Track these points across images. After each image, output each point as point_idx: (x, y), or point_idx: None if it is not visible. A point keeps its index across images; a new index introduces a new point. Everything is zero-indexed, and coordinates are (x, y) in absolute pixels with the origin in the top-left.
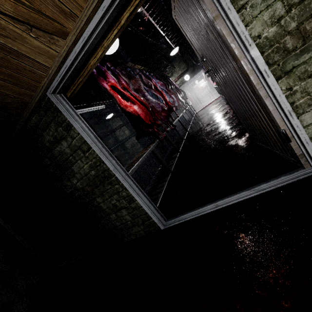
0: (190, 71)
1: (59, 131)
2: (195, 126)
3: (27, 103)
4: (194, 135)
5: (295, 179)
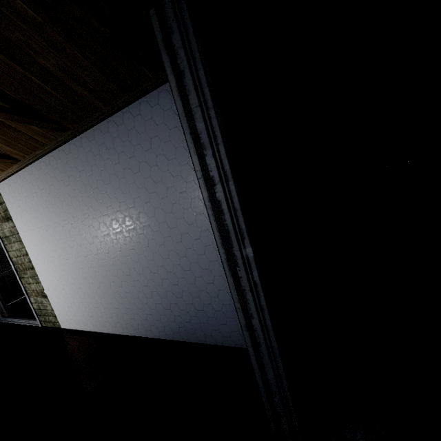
0: None
1: None
2: None
3: None
4: None
5: (36, 324)
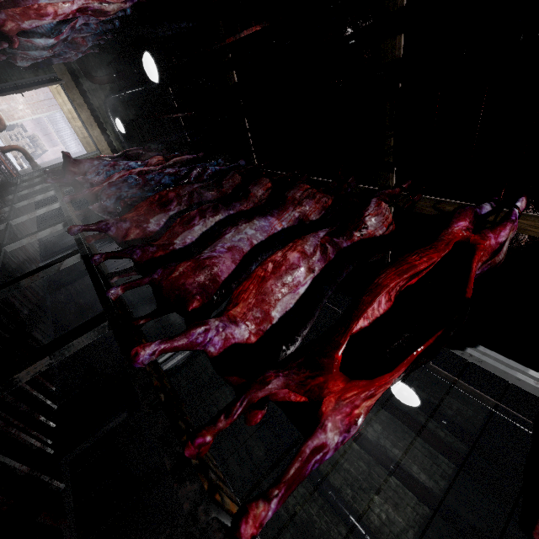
0: None
1: None
2: None
3: None
4: None
5: None
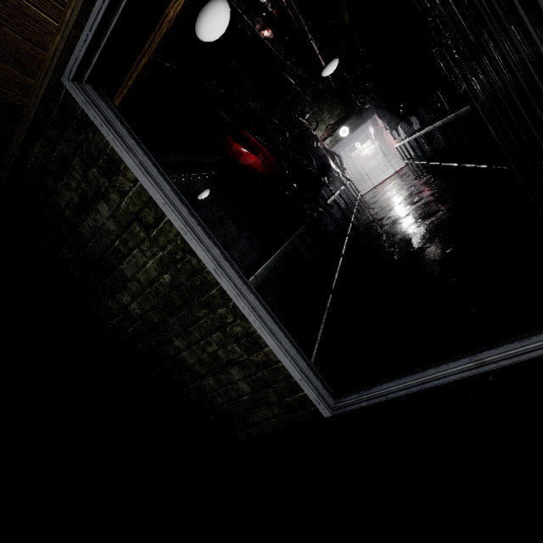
0: (350, 121)
1: (91, 179)
2: (363, 216)
3: (17, 107)
4: (366, 229)
5: None
